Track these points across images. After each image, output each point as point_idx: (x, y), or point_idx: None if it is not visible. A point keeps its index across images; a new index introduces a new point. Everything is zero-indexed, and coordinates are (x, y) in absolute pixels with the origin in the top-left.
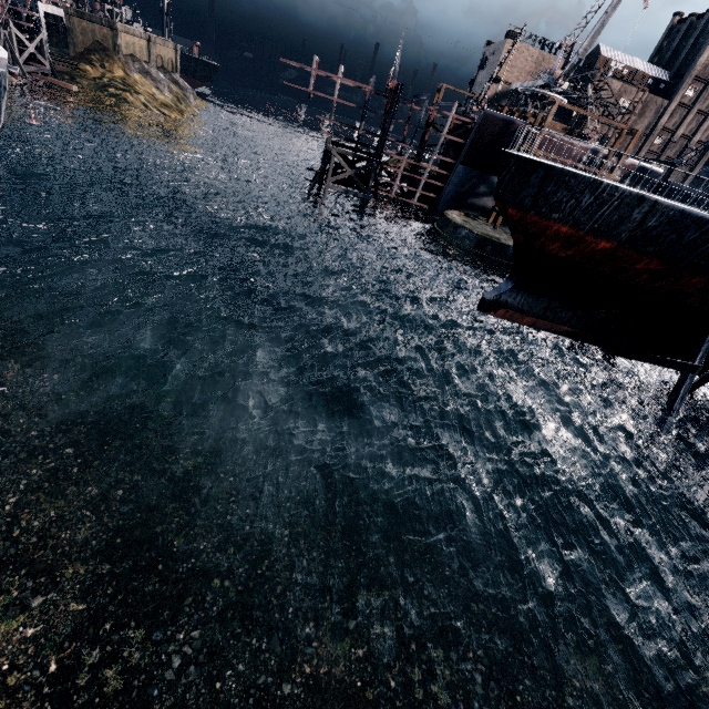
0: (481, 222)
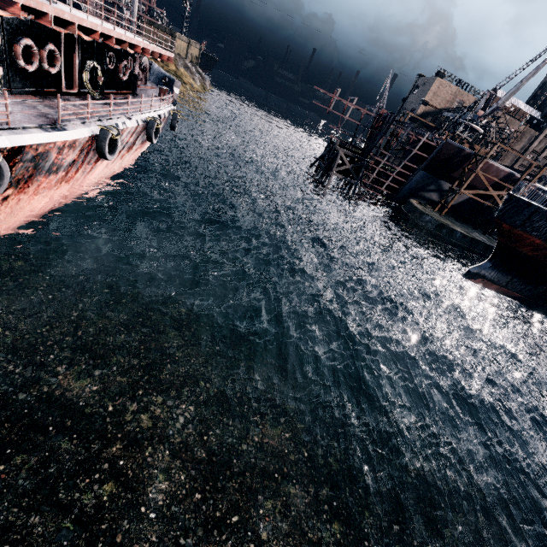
0: (430, 209)
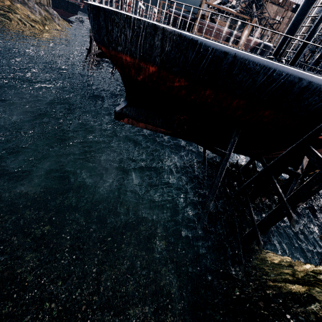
0: None
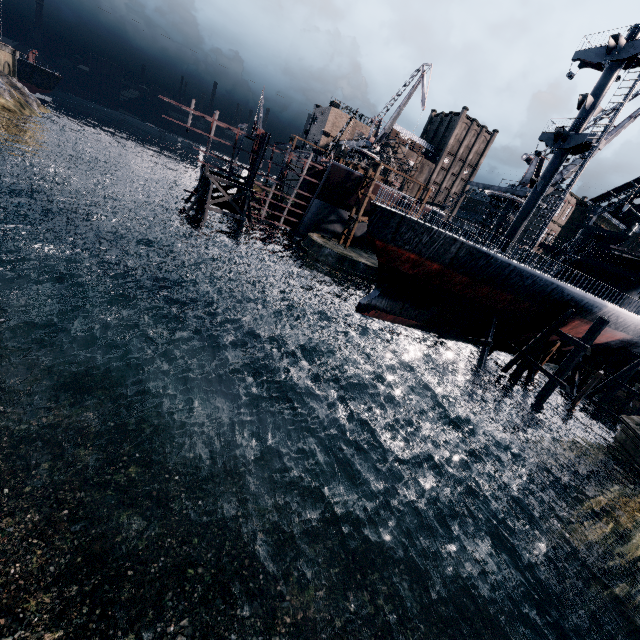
0: (335, 242)
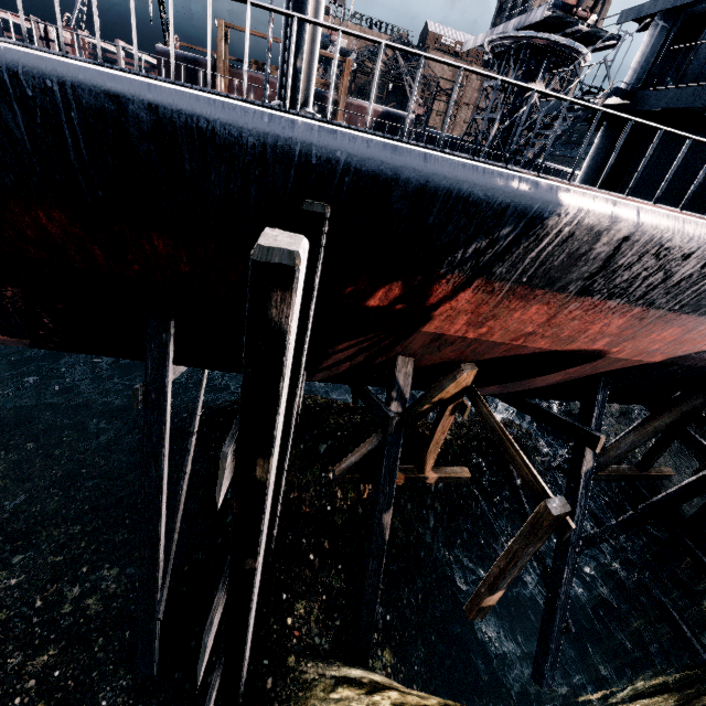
0: None
